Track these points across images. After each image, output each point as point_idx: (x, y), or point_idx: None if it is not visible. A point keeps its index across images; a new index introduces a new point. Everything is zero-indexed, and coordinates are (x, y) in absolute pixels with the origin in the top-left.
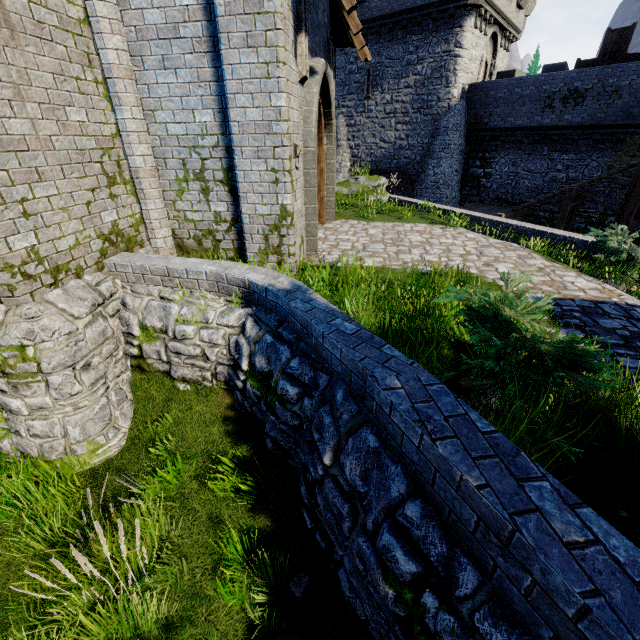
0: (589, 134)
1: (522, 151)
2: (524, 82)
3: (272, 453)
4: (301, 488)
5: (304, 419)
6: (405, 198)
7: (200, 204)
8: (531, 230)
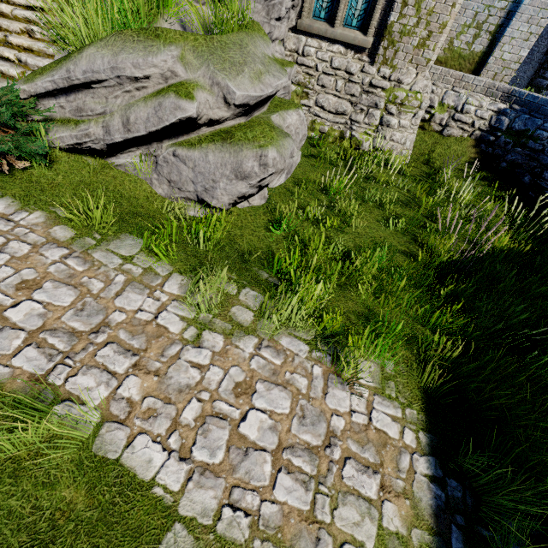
0: None
1: None
2: None
3: (503, 169)
4: (525, 178)
5: (546, 147)
6: None
7: (466, 44)
8: None
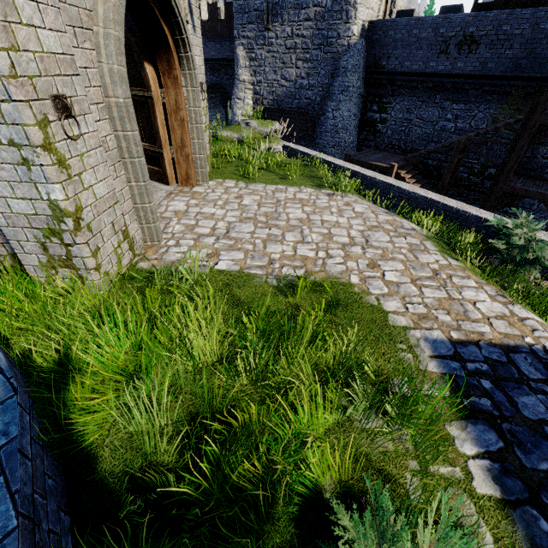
0: (479, 84)
1: (416, 98)
2: (422, 23)
3: None
4: None
5: None
6: (299, 147)
7: None
8: (423, 198)
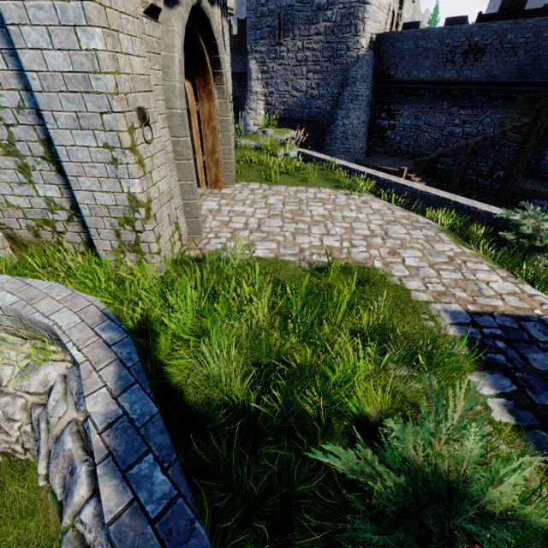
0: (485, 90)
1: (424, 105)
2: (428, 34)
3: None
4: None
5: None
6: (313, 153)
7: (22, 186)
8: (435, 196)
